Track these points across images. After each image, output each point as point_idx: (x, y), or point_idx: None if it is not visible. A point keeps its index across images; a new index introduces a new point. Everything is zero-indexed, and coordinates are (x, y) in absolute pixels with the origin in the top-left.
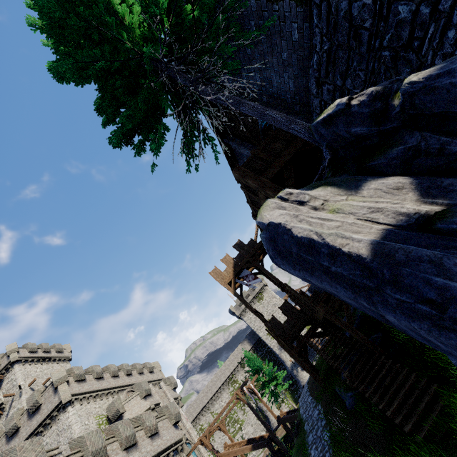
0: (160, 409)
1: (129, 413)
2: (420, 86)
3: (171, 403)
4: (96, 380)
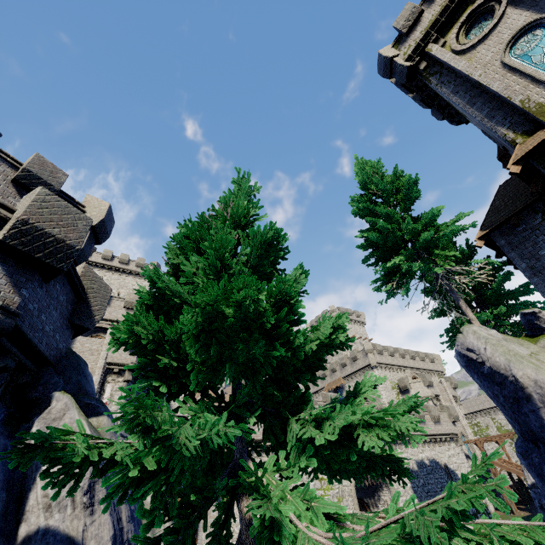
0: (441, 406)
1: (414, 391)
2: None
3: (451, 406)
4: (389, 357)
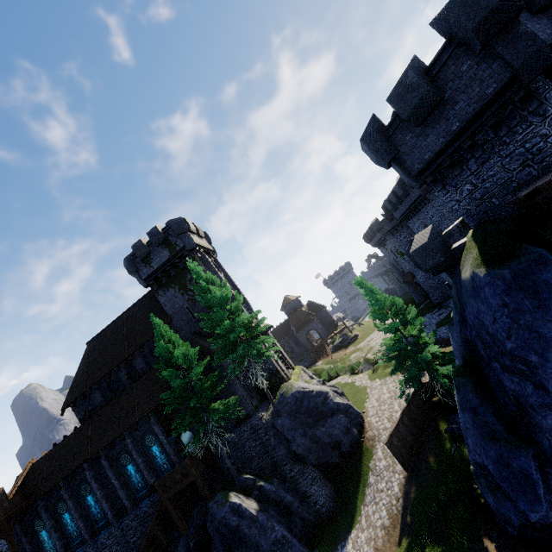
0: None
1: None
2: (262, 485)
3: None
4: None
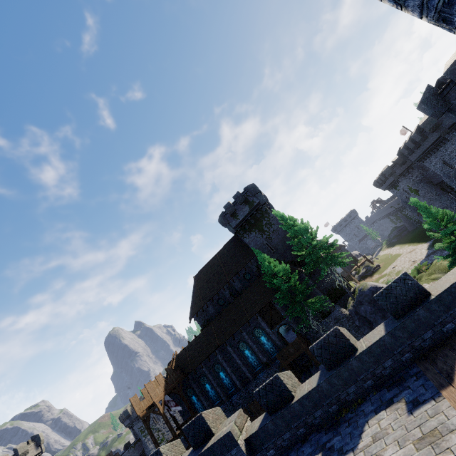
0: None
1: None
2: None
3: None
4: None
